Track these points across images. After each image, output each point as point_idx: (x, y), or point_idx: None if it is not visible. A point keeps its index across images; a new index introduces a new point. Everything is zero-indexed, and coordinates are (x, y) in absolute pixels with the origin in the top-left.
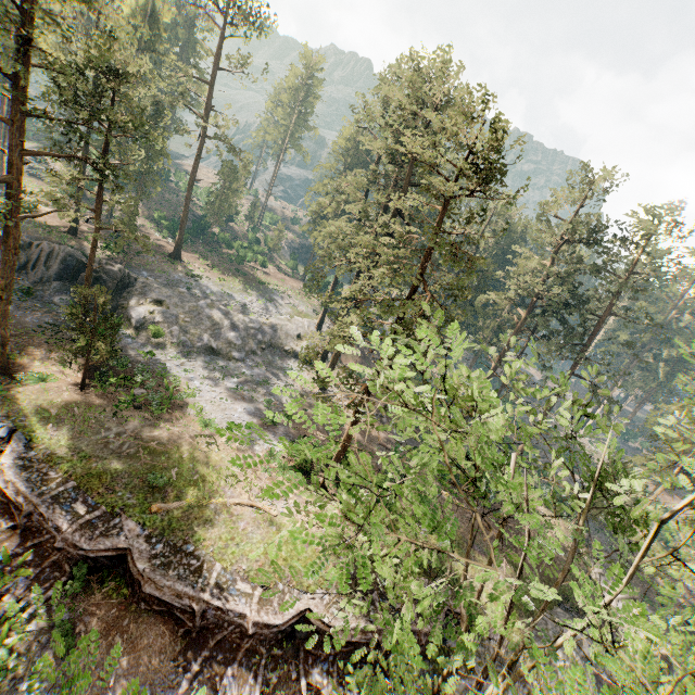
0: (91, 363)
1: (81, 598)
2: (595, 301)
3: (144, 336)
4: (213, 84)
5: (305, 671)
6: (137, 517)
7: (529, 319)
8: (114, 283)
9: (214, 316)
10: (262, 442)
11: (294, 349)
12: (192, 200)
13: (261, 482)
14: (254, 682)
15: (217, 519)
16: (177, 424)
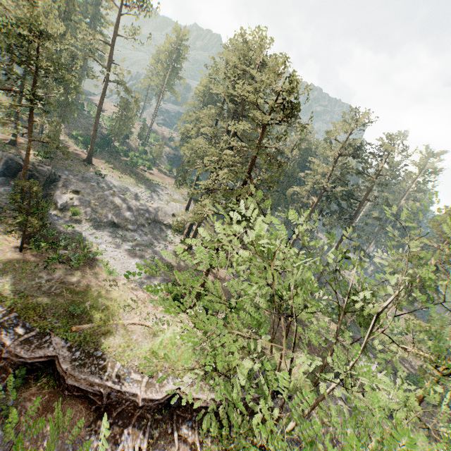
0: (28, 232)
1: (22, 390)
2: (357, 192)
3: (66, 214)
4: (112, 45)
5: (177, 428)
6: (62, 335)
7: (319, 203)
8: (44, 179)
9: (115, 201)
10: (148, 283)
11: (170, 223)
12: (99, 123)
13: (147, 309)
14: (143, 437)
15: (118, 334)
16: (90, 273)
